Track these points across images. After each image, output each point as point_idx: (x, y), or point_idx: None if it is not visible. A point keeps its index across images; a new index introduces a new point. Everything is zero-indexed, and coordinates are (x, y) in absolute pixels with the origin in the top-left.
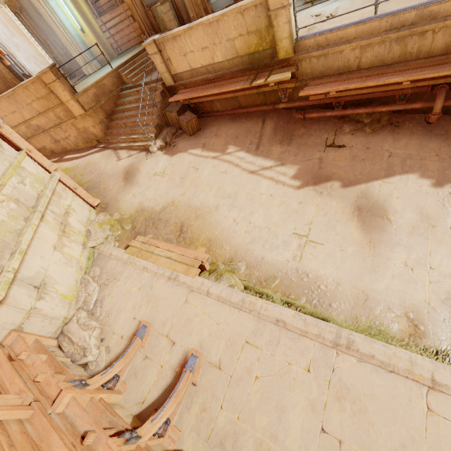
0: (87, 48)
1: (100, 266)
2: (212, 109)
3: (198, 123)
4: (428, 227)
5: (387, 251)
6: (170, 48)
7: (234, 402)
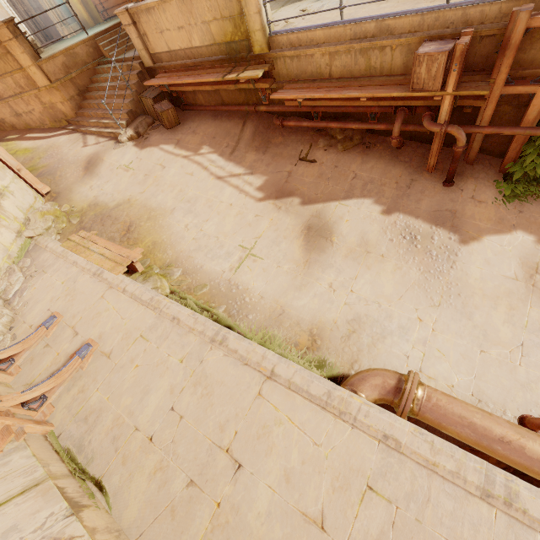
0: (65, 5)
1: (33, 257)
2: (196, 102)
3: (176, 116)
4: (363, 252)
5: (319, 271)
6: (146, 22)
7: (110, 386)
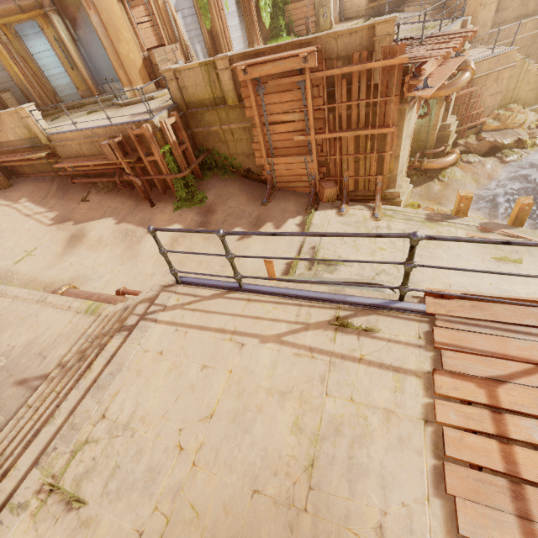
0: None
1: None
2: (25, 172)
3: (8, 181)
4: (97, 244)
5: (68, 257)
6: None
7: None
